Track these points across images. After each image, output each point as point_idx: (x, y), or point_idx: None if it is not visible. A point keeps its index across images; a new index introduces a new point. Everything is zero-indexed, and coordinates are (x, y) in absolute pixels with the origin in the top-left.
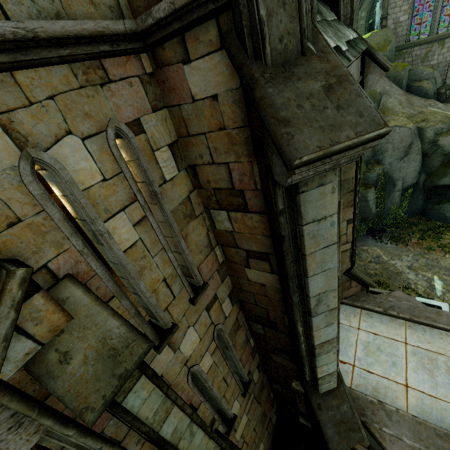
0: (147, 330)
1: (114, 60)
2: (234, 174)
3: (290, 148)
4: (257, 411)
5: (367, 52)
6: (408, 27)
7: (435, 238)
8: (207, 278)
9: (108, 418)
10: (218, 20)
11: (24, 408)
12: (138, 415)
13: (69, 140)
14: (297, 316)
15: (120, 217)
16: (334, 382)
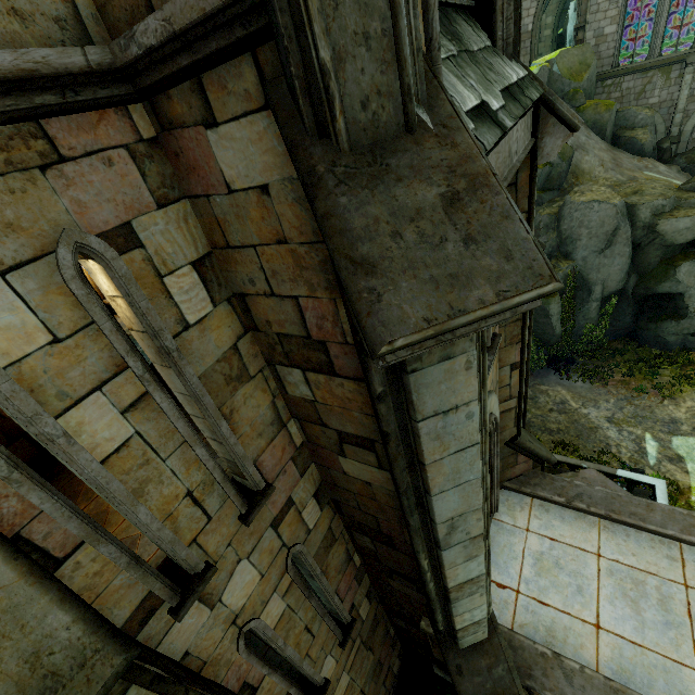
0: (154, 586)
1: (70, 120)
2: (308, 315)
3: (372, 320)
4: (367, 662)
5: (543, 100)
6: (617, 44)
7: (649, 373)
8: (272, 475)
9: None
10: (256, 56)
11: None
12: None
13: None
14: (419, 546)
15: (93, 402)
16: (483, 632)
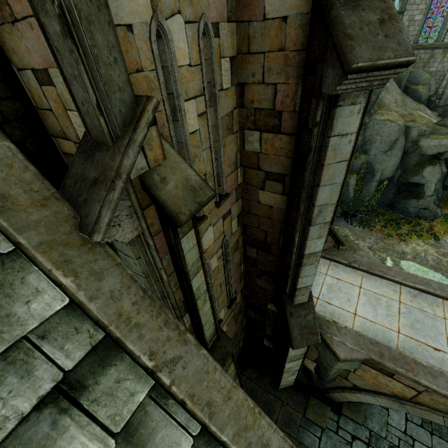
0: None
1: None
2: (279, 95)
3: (351, 55)
4: (233, 328)
5: None
6: (420, 28)
7: (396, 227)
8: (228, 191)
9: (166, 252)
10: None
11: (137, 204)
12: (185, 258)
13: (178, 19)
14: (298, 226)
15: (192, 103)
16: (306, 297)
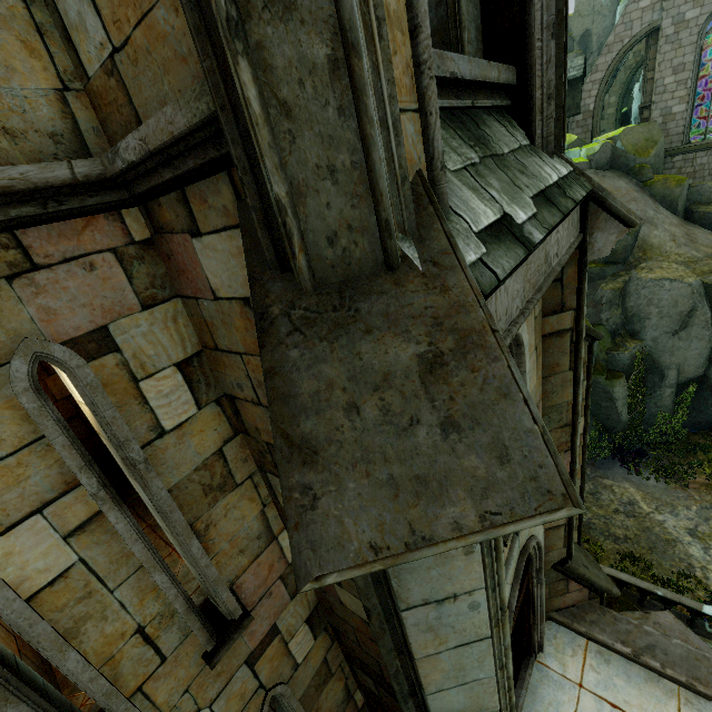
0: None
1: (51, 228)
2: None
3: (299, 536)
4: None
5: (591, 195)
6: (687, 122)
7: None
8: (254, 600)
9: None
10: (232, 176)
11: None
12: None
13: None
14: None
15: (29, 528)
16: None
